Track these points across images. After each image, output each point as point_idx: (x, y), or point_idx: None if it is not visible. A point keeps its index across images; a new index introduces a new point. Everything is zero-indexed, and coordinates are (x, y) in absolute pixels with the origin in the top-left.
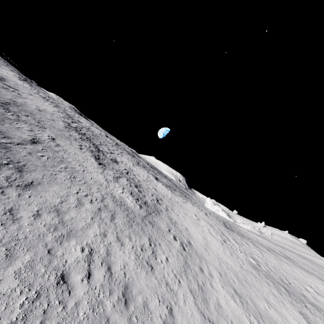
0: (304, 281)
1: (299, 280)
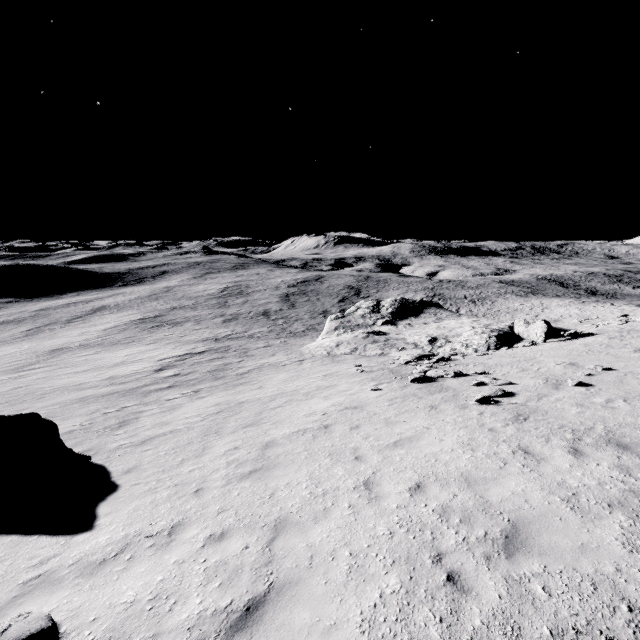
0: None
1: None
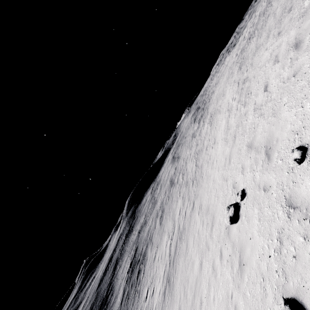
0: None
1: None
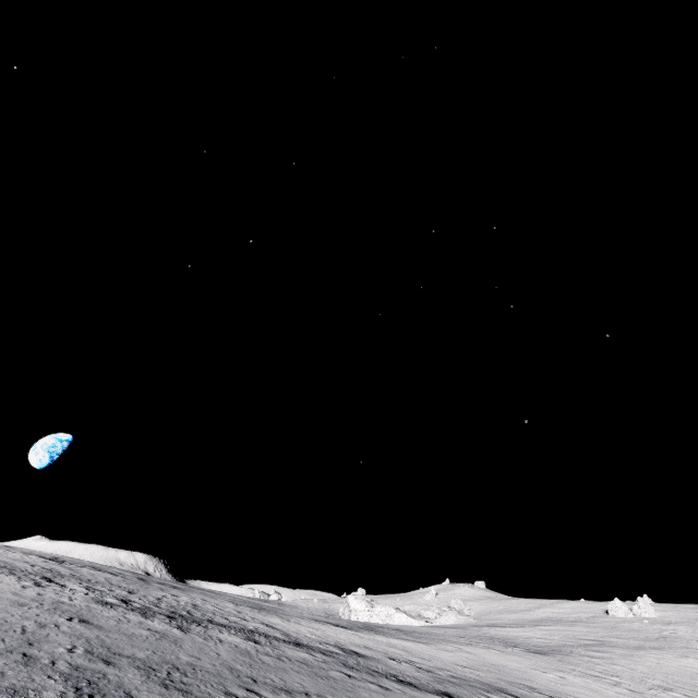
0: (685, 670)
1: (691, 675)
